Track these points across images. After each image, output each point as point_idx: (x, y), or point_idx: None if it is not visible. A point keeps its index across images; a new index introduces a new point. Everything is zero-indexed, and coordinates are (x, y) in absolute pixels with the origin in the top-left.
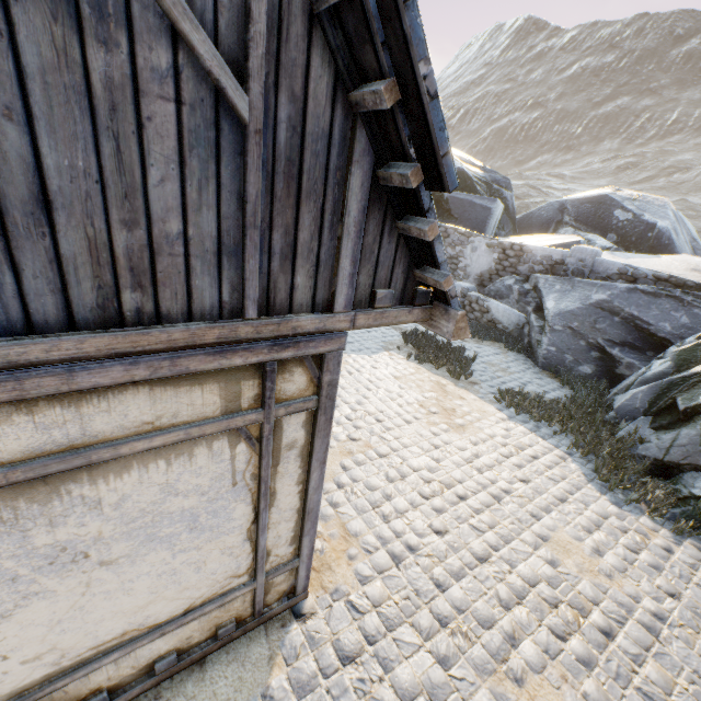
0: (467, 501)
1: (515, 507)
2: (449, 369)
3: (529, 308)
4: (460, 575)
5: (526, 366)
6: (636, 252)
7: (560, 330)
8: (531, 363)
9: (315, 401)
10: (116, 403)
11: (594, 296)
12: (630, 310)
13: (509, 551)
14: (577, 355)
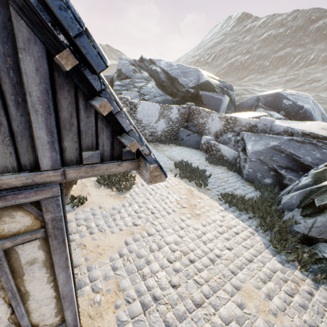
0: (194, 263)
1: (222, 267)
2: (195, 182)
3: (239, 149)
4: (183, 318)
5: (237, 179)
6: (294, 120)
7: (254, 160)
8: (240, 177)
9: (43, 232)
10: None
11: (271, 143)
12: (290, 150)
13: (215, 298)
14: (263, 173)
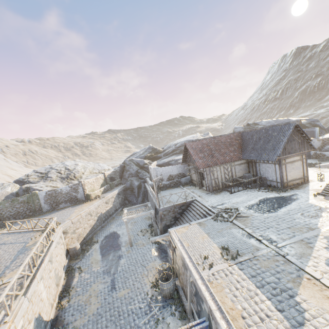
0: None
1: None
2: None
3: None
4: None
5: None
6: None
7: None
8: None
9: (305, 158)
10: (295, 157)
11: None
12: None
13: None
14: None
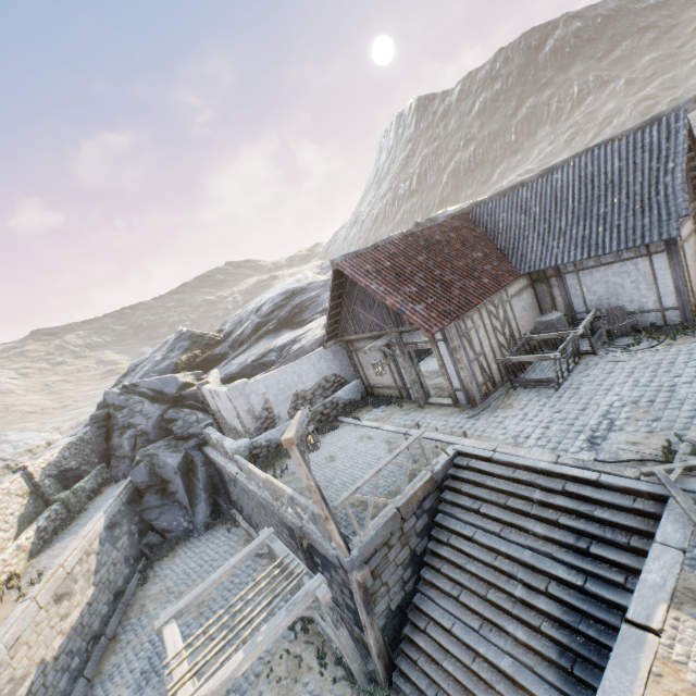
0: None
1: None
2: None
3: None
4: None
5: None
6: None
7: None
8: None
9: None
10: (687, 225)
11: None
12: None
13: None
14: None
